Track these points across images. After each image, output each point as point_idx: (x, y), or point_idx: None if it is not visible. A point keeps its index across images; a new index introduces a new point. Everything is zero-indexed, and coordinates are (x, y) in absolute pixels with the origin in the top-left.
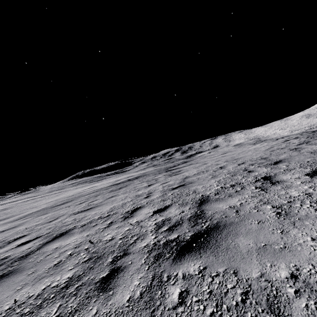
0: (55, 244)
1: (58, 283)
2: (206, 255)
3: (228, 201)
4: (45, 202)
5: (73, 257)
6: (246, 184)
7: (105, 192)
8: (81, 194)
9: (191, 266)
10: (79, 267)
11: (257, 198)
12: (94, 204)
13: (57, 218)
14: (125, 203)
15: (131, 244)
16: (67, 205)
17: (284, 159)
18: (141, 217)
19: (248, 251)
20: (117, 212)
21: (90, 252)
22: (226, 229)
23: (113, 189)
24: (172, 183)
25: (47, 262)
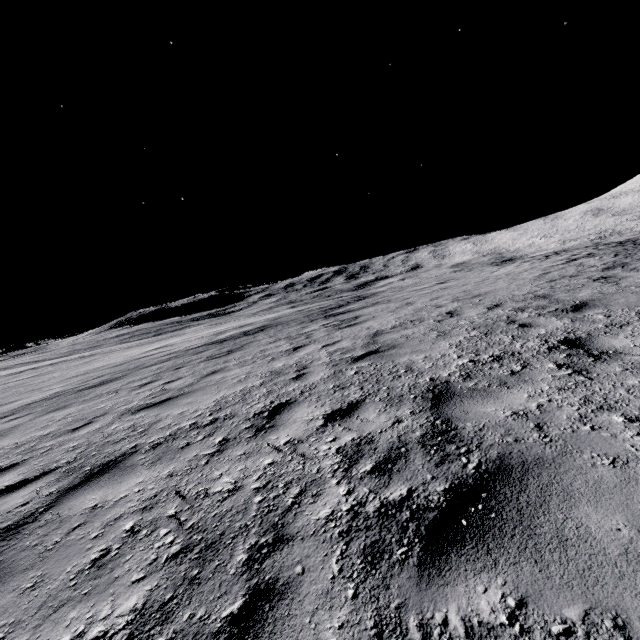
0: (91, 496)
1: (105, 626)
2: (508, 558)
3: (503, 397)
4: (61, 377)
5: (139, 541)
6: (530, 356)
7: (197, 361)
8: (143, 363)
9: (480, 593)
10: (159, 574)
11: (575, 393)
12: (176, 389)
13: (90, 422)
14: (248, 391)
15: (288, 510)
16: (111, 388)
17: (591, 300)
18: (298, 429)
19: (628, 554)
20: (235, 414)
21: (184, 528)
22: (533, 478)
23: (213, 353)
24: (348, 346)
25: (72, 553)
